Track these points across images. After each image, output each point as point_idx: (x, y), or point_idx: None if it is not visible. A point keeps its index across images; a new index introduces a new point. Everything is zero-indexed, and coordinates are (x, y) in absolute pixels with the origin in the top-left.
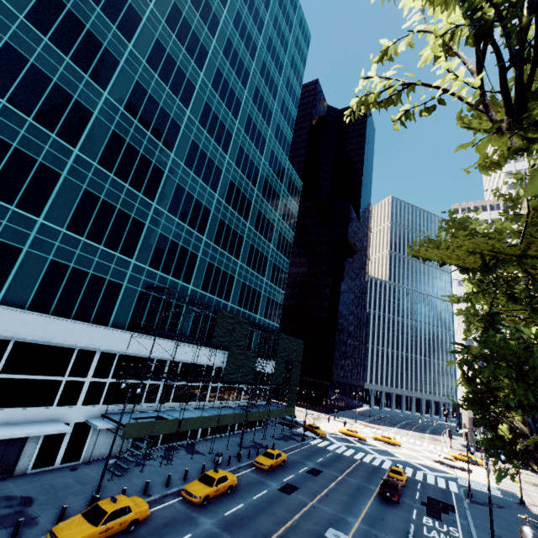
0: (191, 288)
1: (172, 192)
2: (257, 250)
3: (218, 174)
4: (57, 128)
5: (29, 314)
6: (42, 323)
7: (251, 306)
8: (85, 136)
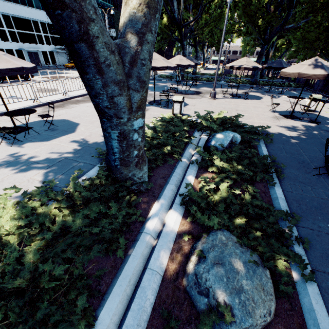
0: None
1: None
2: None
3: None
4: None
5: (7, 3)
6: (13, 7)
7: None
8: None
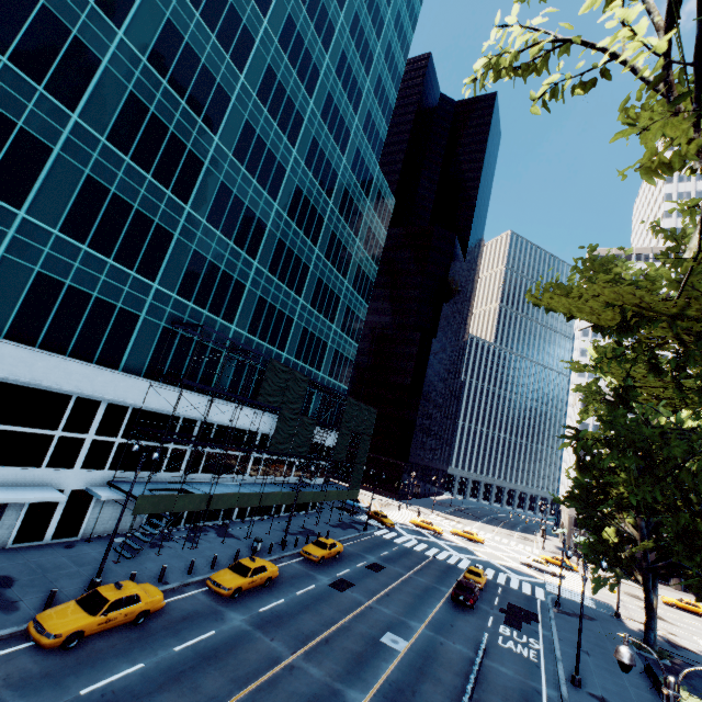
0: (234, 329)
1: (214, 193)
2: (327, 286)
3: (281, 175)
4: (46, 77)
5: (7, 345)
6: (25, 358)
7: (313, 360)
8: (88, 96)
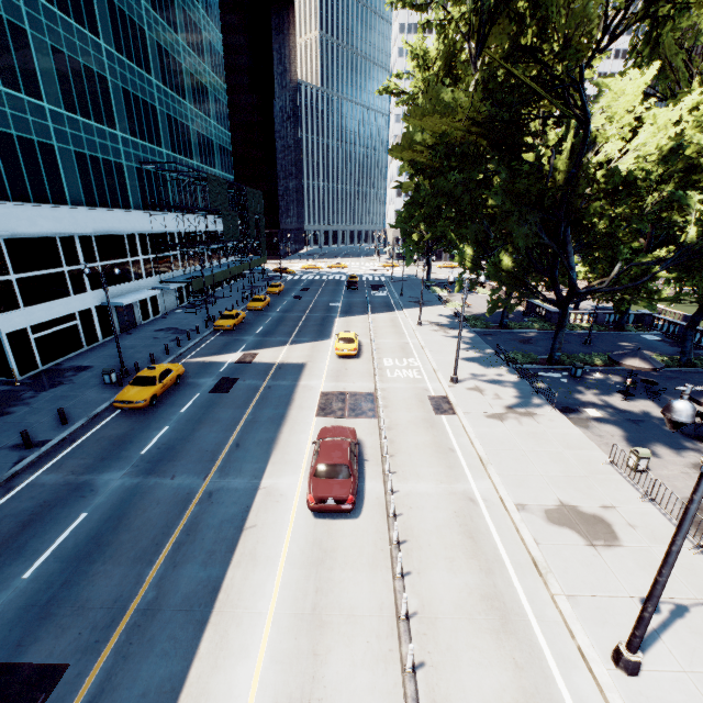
0: (165, 153)
1: (107, 14)
2: (197, 79)
3: None
4: None
5: (92, 211)
6: (101, 216)
7: (210, 160)
8: None
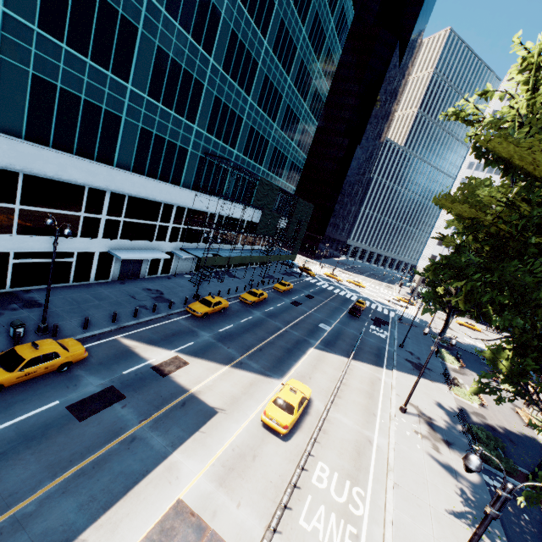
0: (235, 153)
1: (227, 42)
2: (292, 111)
3: (271, 10)
4: None
5: (135, 176)
6: (143, 183)
7: (278, 170)
8: None
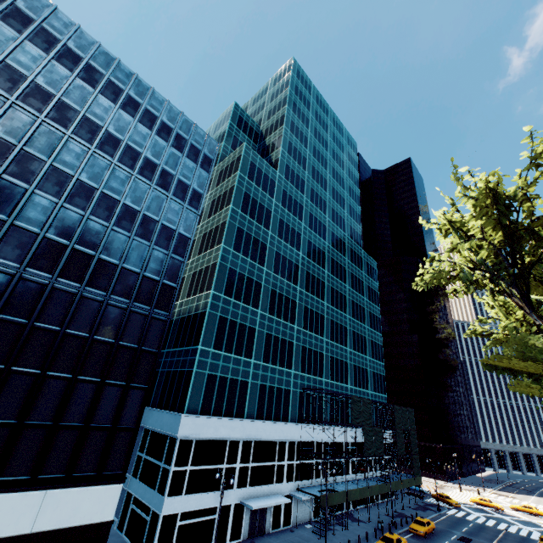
0: (324, 381)
1: (302, 313)
2: (357, 334)
3: (323, 286)
4: (251, 302)
5: (258, 422)
6: (263, 426)
7: (363, 383)
8: (261, 300)
